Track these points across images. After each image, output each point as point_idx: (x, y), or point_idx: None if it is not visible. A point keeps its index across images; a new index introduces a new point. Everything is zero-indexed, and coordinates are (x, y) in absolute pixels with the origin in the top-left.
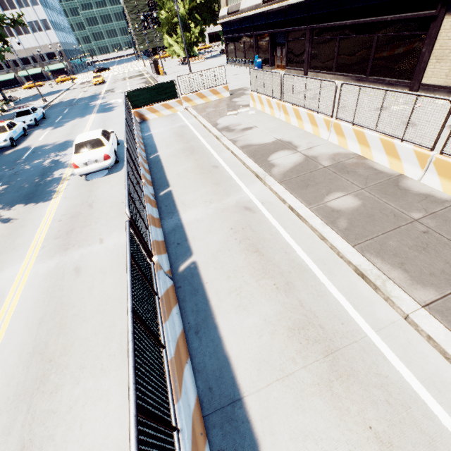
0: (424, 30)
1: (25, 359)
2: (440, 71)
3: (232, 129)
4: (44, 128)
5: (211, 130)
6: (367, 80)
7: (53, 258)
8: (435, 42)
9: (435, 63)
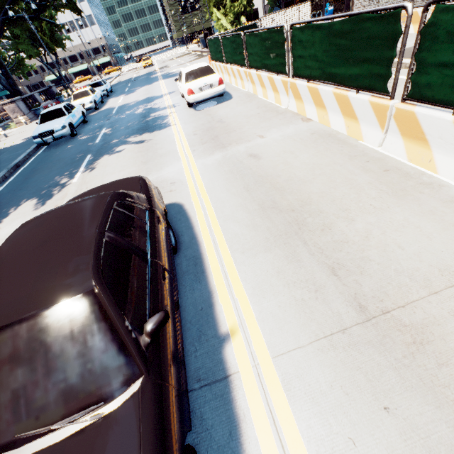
0: None
1: (256, 213)
2: None
3: None
4: (117, 96)
5: None
6: None
7: (213, 154)
8: None
9: None
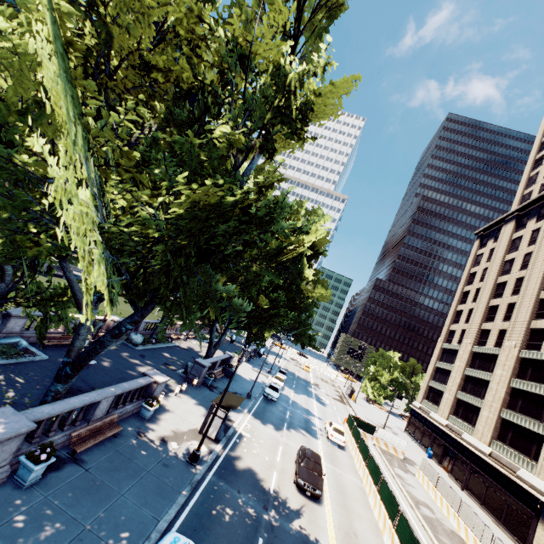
0: (531, 520)
1: (335, 484)
2: None
3: (402, 478)
4: (289, 388)
5: (390, 469)
6: (500, 526)
7: (330, 464)
8: (535, 531)
9: None
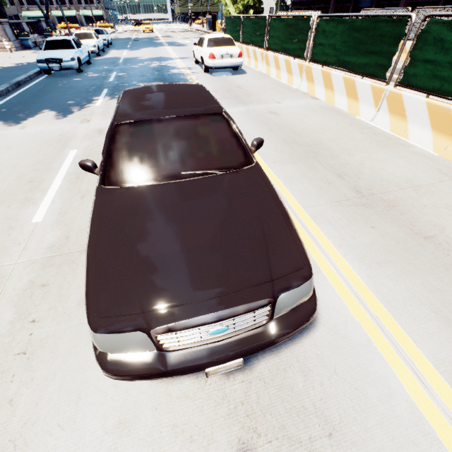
0: None
1: (281, 144)
2: None
3: None
4: (119, 49)
5: None
6: None
7: (237, 107)
8: None
9: None
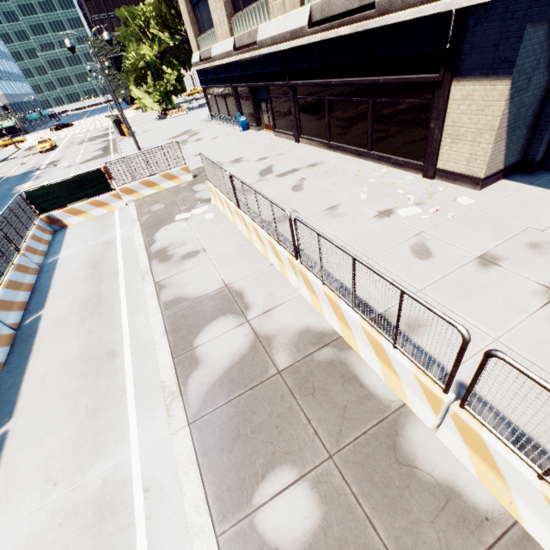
0: (429, 98)
1: None
2: (459, 155)
3: (169, 255)
4: None
5: (139, 256)
6: (370, 156)
7: None
8: (445, 116)
9: (450, 143)
